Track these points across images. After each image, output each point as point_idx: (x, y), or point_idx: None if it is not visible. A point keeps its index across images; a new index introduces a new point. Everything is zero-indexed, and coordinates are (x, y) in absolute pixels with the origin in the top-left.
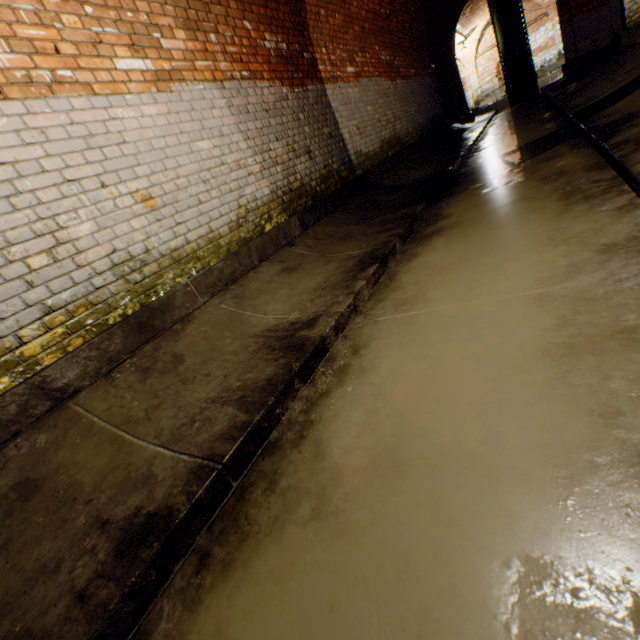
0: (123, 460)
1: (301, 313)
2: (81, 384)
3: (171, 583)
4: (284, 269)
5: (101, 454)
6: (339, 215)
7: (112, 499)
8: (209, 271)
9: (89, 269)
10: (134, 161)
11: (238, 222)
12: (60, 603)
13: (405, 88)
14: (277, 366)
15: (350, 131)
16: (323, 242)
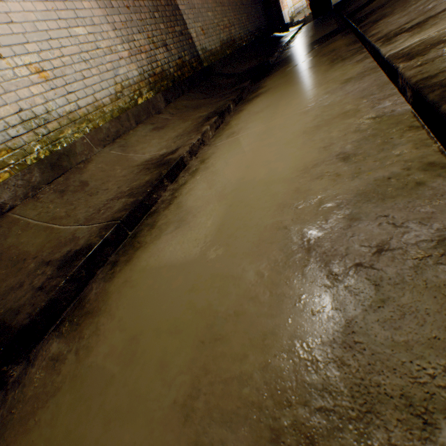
0: (55, 237)
1: (167, 149)
2: (14, 203)
3: (96, 278)
4: (155, 128)
5: (38, 237)
6: (192, 94)
7: (51, 253)
8: (99, 129)
9: (3, 123)
10: (23, 39)
11: (116, 95)
12: (27, 295)
13: (236, 0)
14: (152, 175)
15: (196, 31)
16: (182, 111)
